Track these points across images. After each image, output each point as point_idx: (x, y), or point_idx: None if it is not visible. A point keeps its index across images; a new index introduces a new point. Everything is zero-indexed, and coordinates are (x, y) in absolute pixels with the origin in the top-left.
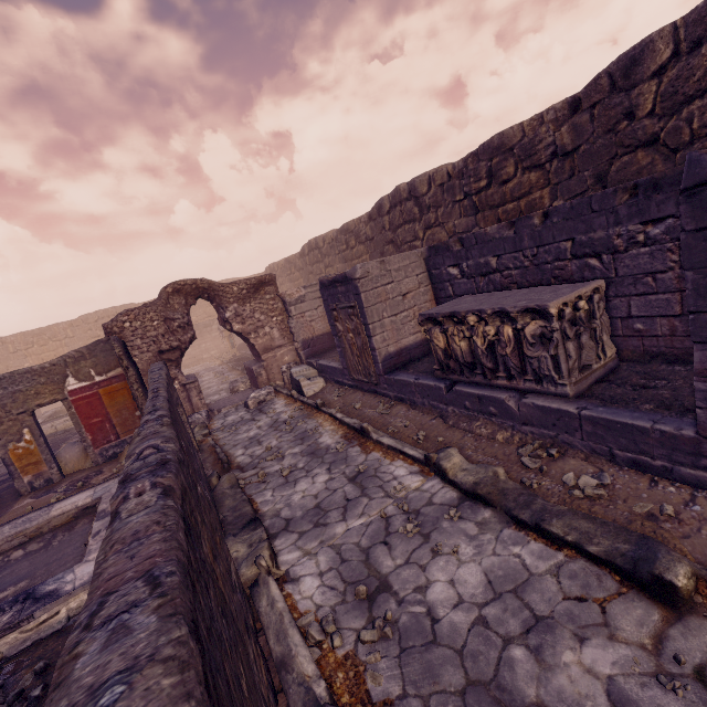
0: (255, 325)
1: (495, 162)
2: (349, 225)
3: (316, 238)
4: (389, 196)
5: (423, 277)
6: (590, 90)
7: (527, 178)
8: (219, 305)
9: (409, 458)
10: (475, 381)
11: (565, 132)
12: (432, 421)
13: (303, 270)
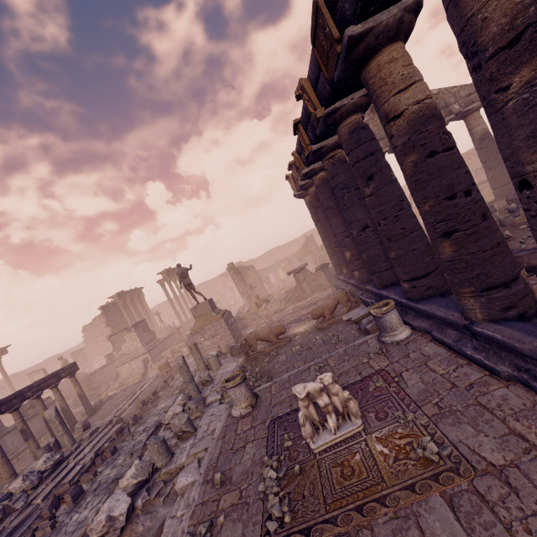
0: None
1: None
2: (469, 152)
3: None
4: None
5: None
6: None
7: None
8: None
9: None
10: None
11: None
12: None
13: None
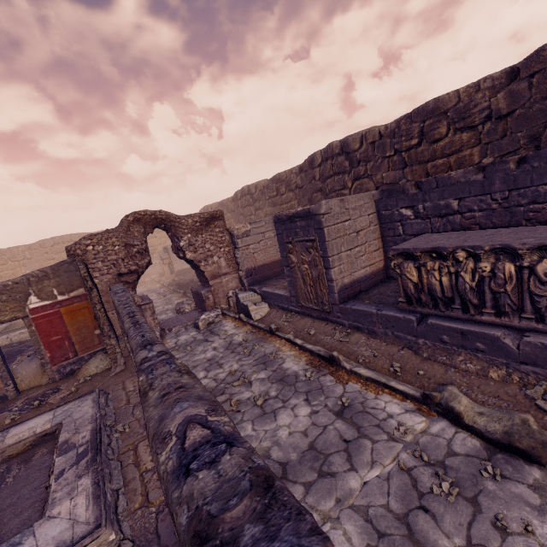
0: (205, 254)
1: (428, 124)
2: (281, 175)
3: (249, 185)
4: (321, 151)
5: (373, 217)
6: (531, 60)
7: (459, 137)
8: (174, 235)
9: (397, 393)
10: (451, 315)
11: (501, 97)
12: (401, 352)
13: (234, 211)
